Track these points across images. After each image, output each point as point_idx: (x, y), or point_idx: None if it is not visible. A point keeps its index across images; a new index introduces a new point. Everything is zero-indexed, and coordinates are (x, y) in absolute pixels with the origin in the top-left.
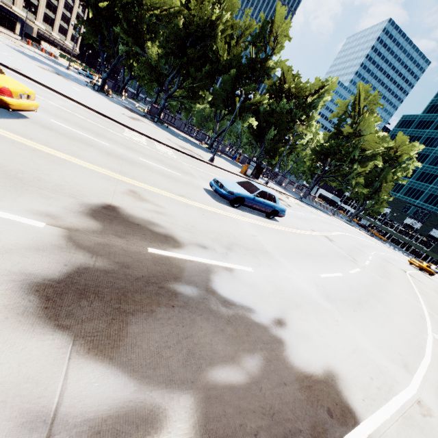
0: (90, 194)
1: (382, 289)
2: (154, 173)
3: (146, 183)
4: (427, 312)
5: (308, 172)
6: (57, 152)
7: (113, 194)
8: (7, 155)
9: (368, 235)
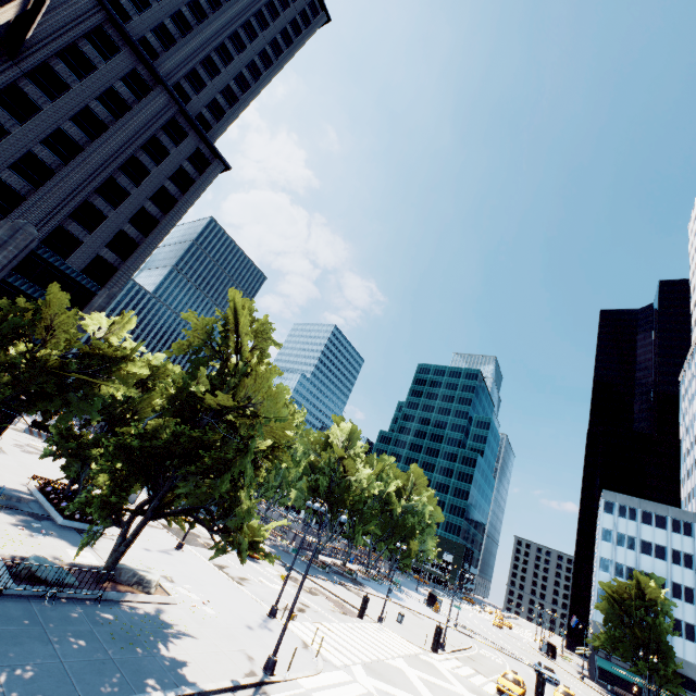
0: None
1: (586, 693)
2: None
3: None
4: (590, 693)
5: None
6: None
7: None
8: None
9: None
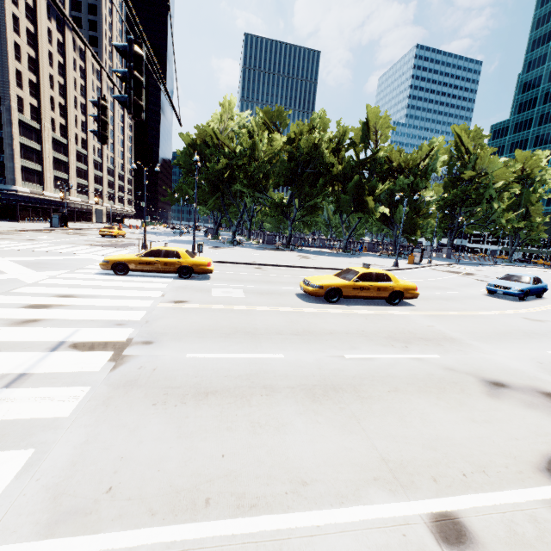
0: (544, 328)
1: None
2: (469, 300)
3: (498, 309)
4: None
5: (438, 230)
6: (466, 312)
7: (537, 324)
8: (493, 324)
9: (545, 268)
